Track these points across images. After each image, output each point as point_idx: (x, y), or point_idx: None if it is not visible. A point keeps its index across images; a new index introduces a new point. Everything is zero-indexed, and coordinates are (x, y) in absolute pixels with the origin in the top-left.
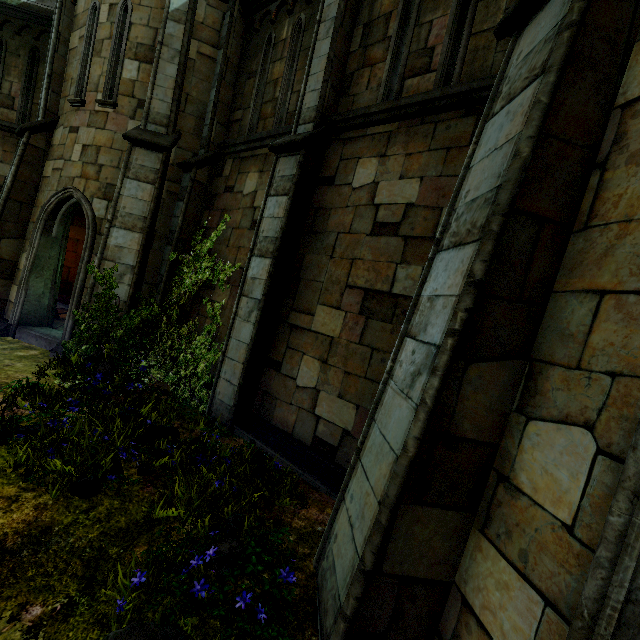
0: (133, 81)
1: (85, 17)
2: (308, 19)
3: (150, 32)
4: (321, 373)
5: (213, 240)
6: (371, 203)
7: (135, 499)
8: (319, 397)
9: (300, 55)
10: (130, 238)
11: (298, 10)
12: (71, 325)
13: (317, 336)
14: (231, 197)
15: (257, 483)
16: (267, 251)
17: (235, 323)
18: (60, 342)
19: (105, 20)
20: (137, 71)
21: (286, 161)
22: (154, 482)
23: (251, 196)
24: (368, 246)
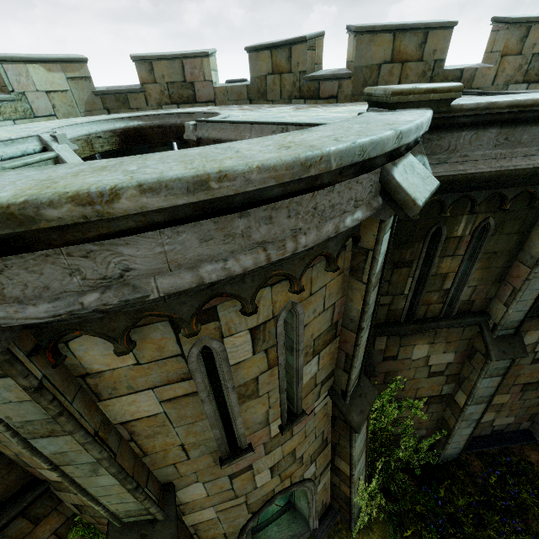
0: (314, 376)
1: (164, 372)
2: (496, 224)
3: (326, 314)
4: (496, 415)
5: (390, 394)
6: (533, 351)
7: (538, 530)
8: (495, 421)
9: (480, 257)
10: (362, 459)
11: (484, 210)
12: (317, 522)
13: (493, 405)
14: (396, 363)
15: (529, 477)
16: (483, 401)
17: (457, 431)
18: (316, 533)
19: (248, 355)
20: (317, 364)
21: (500, 360)
22: (523, 518)
23: (423, 360)
24: (528, 369)
